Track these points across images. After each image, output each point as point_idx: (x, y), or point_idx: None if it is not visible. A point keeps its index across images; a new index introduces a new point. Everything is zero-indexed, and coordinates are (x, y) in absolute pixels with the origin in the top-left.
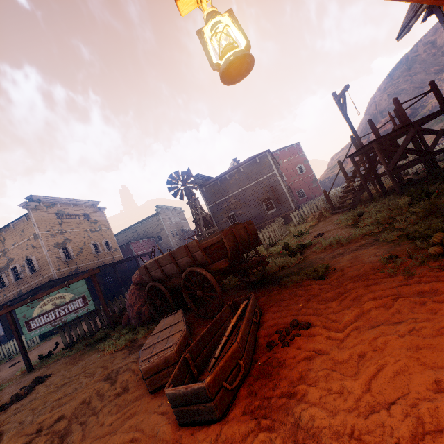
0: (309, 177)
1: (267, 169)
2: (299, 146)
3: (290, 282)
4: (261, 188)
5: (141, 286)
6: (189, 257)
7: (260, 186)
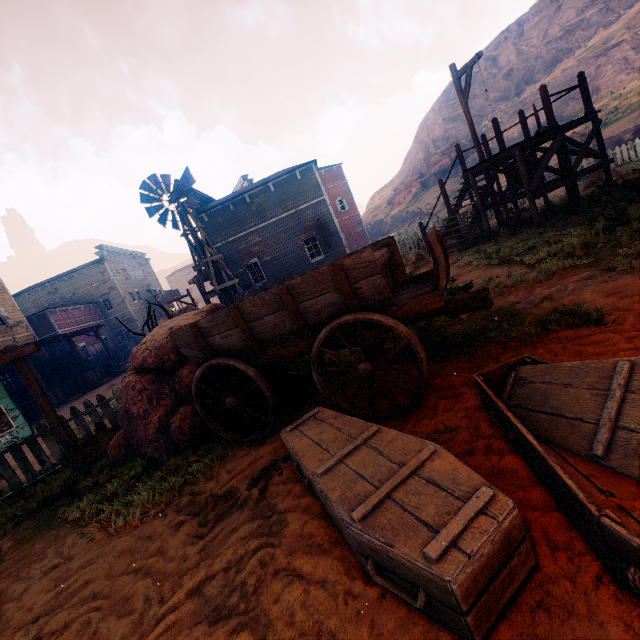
0: (353, 218)
1: (312, 192)
2: (340, 170)
3: (526, 337)
4: (303, 221)
5: (159, 374)
6: (344, 291)
7: (301, 219)
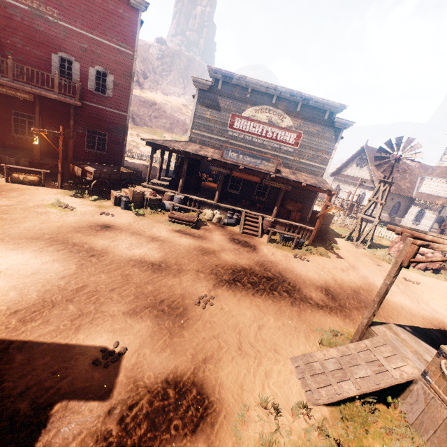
0: None
1: None
2: None
3: None
4: None
5: None
6: None
7: None
